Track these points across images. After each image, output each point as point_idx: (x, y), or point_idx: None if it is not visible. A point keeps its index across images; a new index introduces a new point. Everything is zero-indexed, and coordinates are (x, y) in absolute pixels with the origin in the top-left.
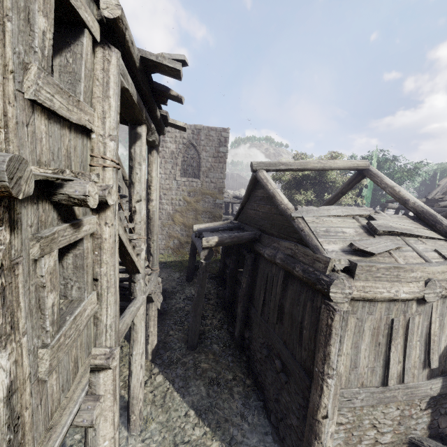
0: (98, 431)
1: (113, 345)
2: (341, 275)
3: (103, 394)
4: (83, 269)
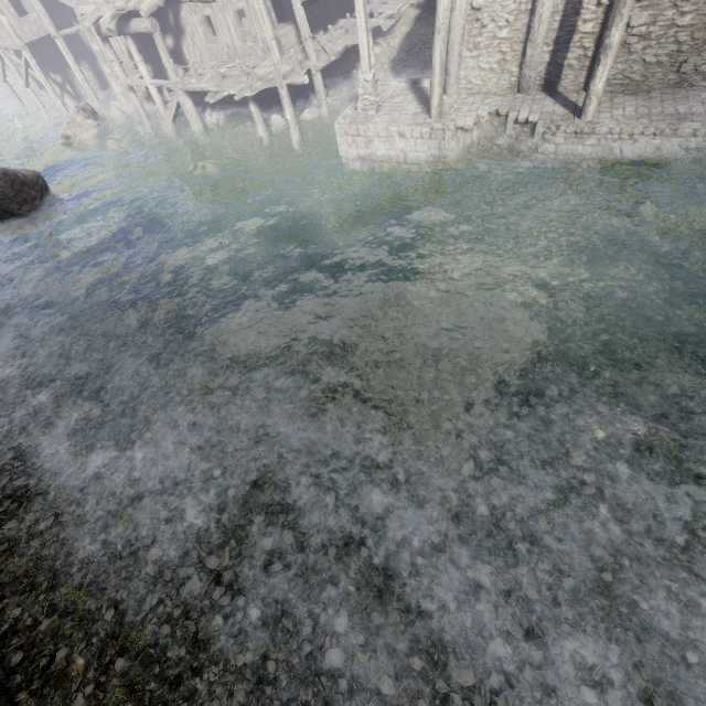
0: (68, 62)
1: (54, 34)
2: (76, 3)
3: (62, 50)
4: (24, 4)
